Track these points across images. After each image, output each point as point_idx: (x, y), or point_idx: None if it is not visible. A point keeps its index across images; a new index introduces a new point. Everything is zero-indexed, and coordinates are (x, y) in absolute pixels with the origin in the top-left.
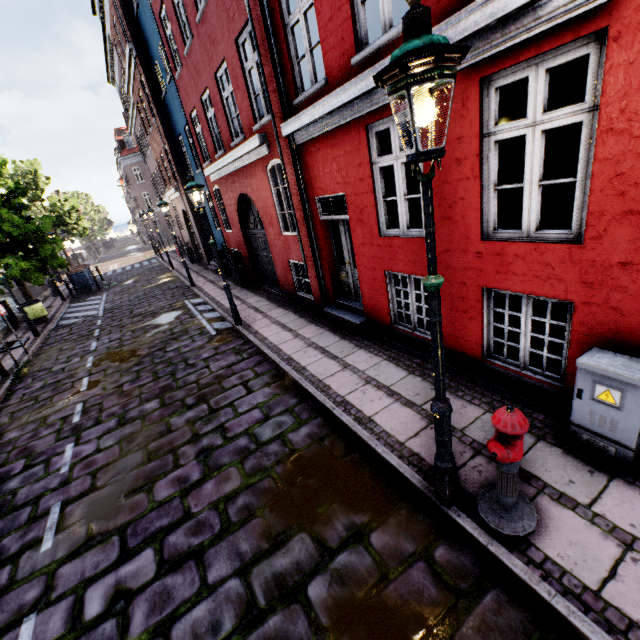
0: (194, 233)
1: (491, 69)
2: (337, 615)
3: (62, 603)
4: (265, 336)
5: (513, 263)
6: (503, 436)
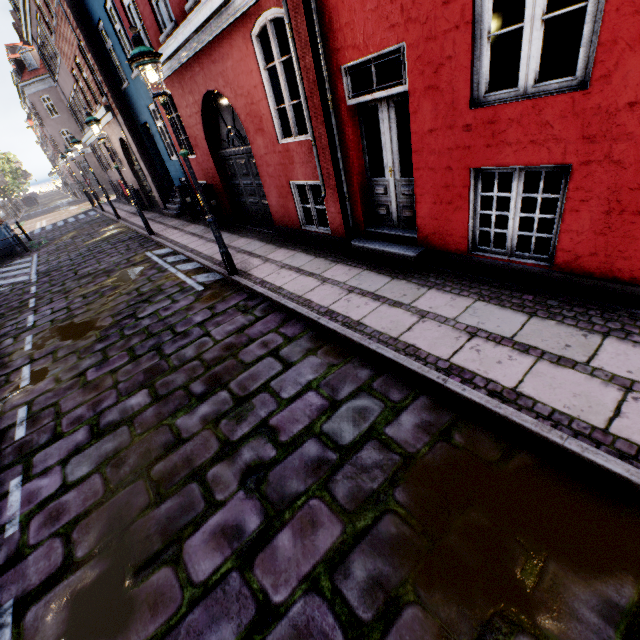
0: (140, 168)
1: None
2: None
3: None
4: (278, 285)
5: None
6: None
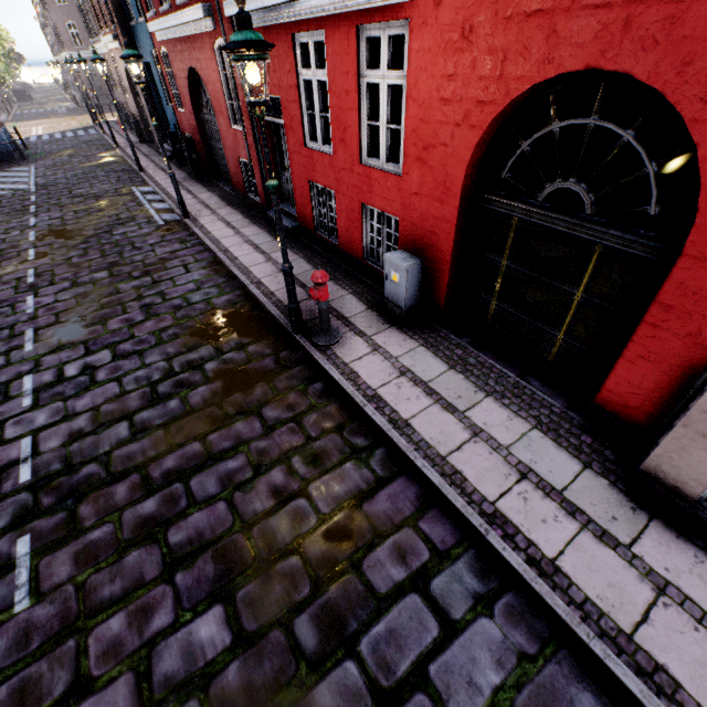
0: (141, 104)
1: (362, 21)
2: (219, 374)
3: (49, 371)
4: (209, 231)
5: (375, 186)
6: (316, 285)
